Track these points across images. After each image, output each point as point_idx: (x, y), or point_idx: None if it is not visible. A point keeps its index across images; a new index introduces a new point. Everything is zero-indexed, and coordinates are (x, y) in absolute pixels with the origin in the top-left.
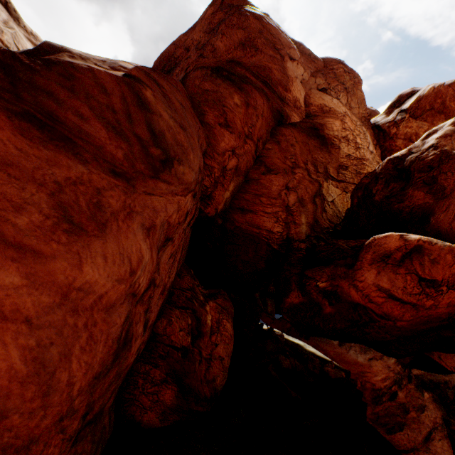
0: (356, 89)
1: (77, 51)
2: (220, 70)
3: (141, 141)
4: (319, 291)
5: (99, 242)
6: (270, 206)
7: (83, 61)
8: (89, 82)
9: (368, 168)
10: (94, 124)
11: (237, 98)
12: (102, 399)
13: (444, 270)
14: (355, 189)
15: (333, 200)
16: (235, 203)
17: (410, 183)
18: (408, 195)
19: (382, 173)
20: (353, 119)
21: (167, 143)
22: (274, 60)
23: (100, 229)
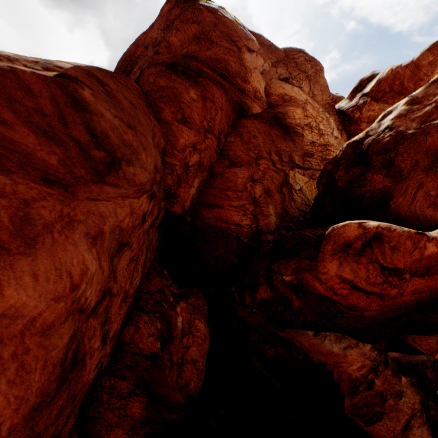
0: (318, 76)
1: (7, 53)
2: (175, 66)
3: (79, 144)
4: (286, 285)
5: (26, 260)
6: (236, 199)
7: (10, 63)
8: (11, 84)
9: (334, 153)
10: (20, 130)
11: (193, 92)
12: (54, 427)
13: (405, 257)
14: (320, 176)
15: (300, 188)
16: (202, 199)
17: (369, 166)
18: (368, 179)
19: (342, 159)
20: (315, 106)
21: (112, 144)
22: (230, 52)
23: (28, 245)
